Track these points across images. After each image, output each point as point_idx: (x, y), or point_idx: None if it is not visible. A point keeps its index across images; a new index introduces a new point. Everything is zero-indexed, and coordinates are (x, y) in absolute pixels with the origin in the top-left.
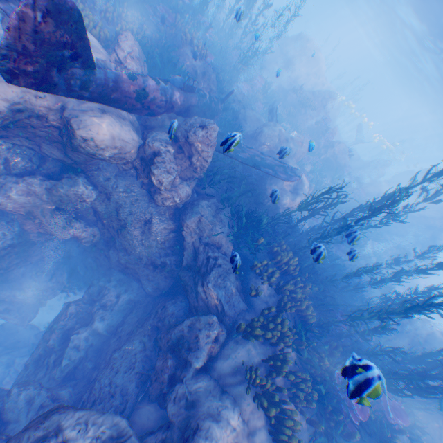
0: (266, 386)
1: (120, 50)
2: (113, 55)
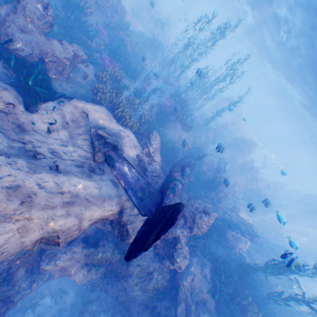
0: None
1: (151, 147)
2: (146, 149)
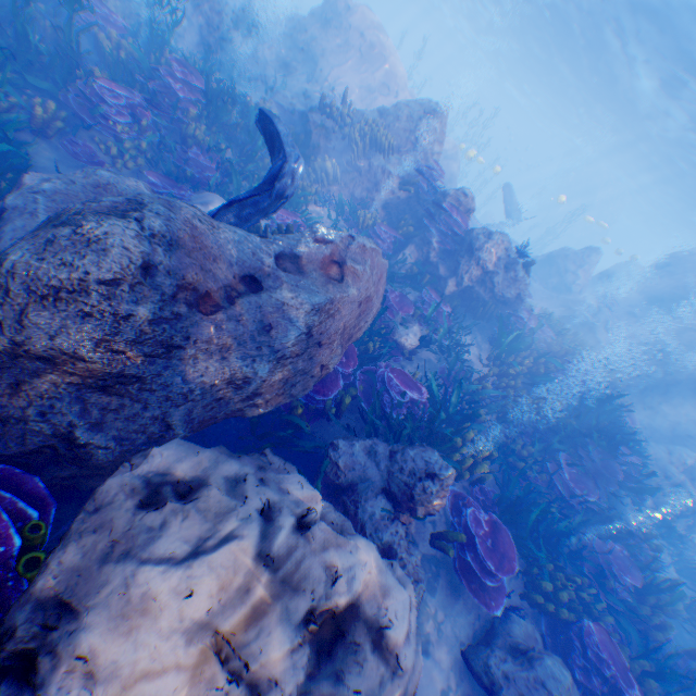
0: None
1: None
2: None
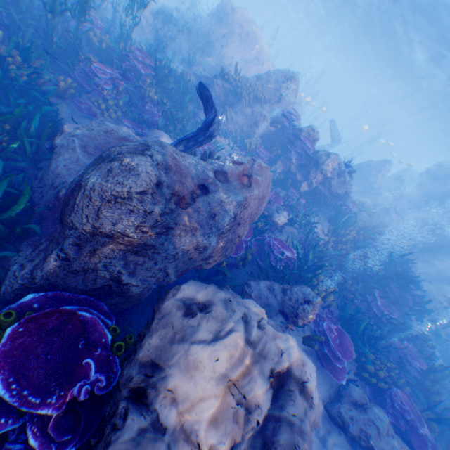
0: None
1: None
2: None
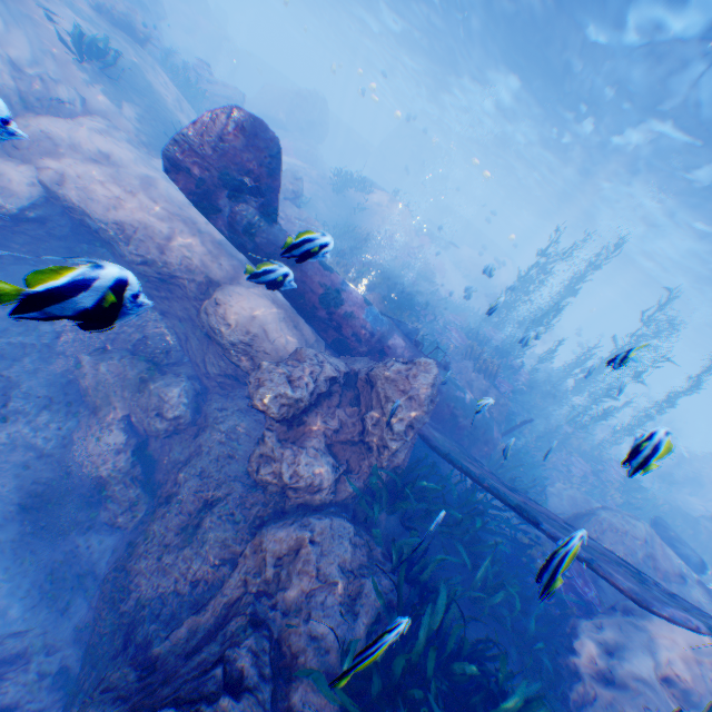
0: None
1: None
2: None
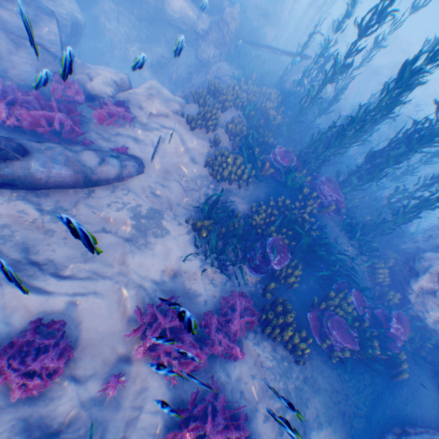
0: (206, 99)
1: None
2: None
